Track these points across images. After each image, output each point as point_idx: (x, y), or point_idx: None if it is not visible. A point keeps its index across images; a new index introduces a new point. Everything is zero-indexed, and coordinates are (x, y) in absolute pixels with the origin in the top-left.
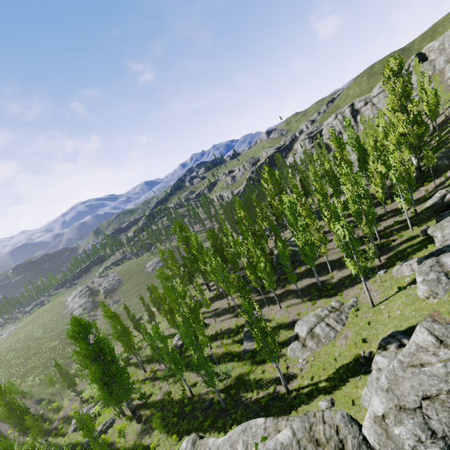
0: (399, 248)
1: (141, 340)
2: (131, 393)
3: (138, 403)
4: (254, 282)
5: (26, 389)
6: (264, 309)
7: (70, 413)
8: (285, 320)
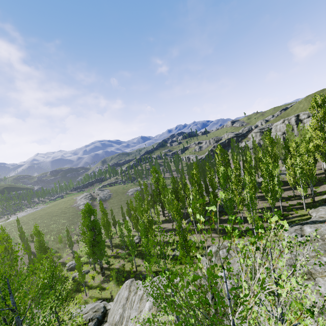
0: (292, 219)
1: (114, 233)
2: (103, 257)
3: (104, 266)
4: (191, 215)
5: (46, 240)
6: (193, 234)
7: (66, 261)
8: (204, 244)
